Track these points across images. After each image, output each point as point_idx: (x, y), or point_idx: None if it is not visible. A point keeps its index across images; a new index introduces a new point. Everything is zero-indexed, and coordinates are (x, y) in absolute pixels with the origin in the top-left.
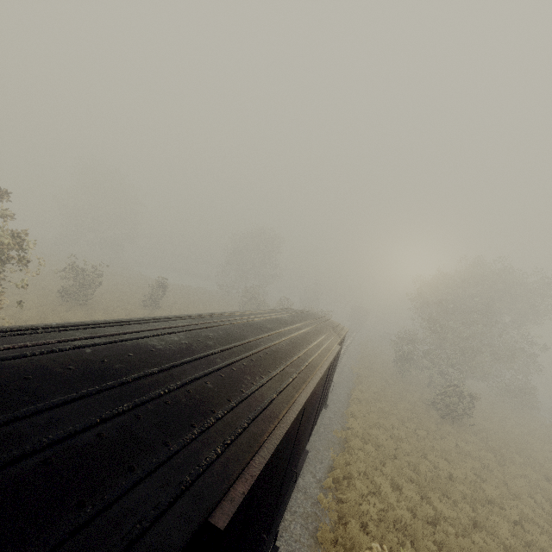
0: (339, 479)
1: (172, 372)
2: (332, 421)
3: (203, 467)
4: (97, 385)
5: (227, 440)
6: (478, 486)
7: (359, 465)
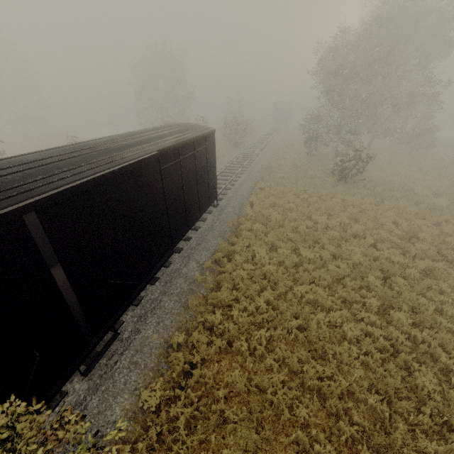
0: (220, 258)
1: None
2: (229, 214)
3: None
4: None
5: None
6: (349, 227)
7: (244, 242)
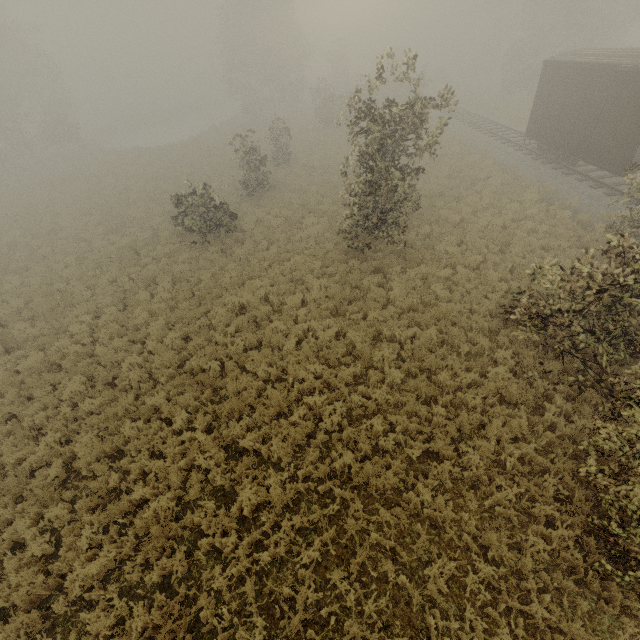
0: None
1: None
2: None
3: None
4: None
5: None
6: None
7: None
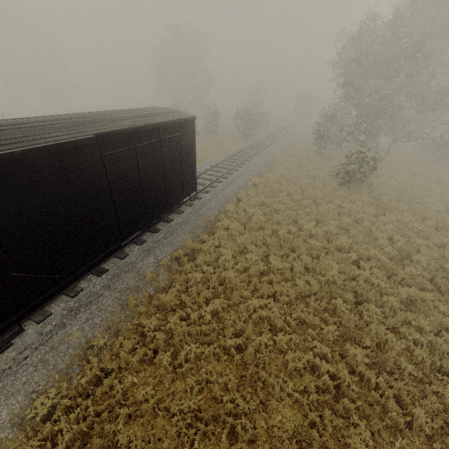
0: (181, 256)
1: None
2: (210, 209)
3: None
4: None
5: None
6: (336, 237)
7: (214, 241)
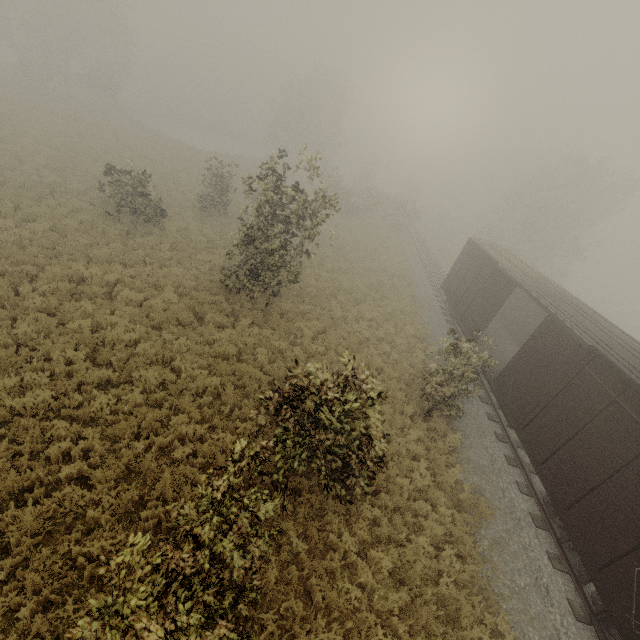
0: None
1: None
2: None
3: None
4: None
5: None
6: None
7: None
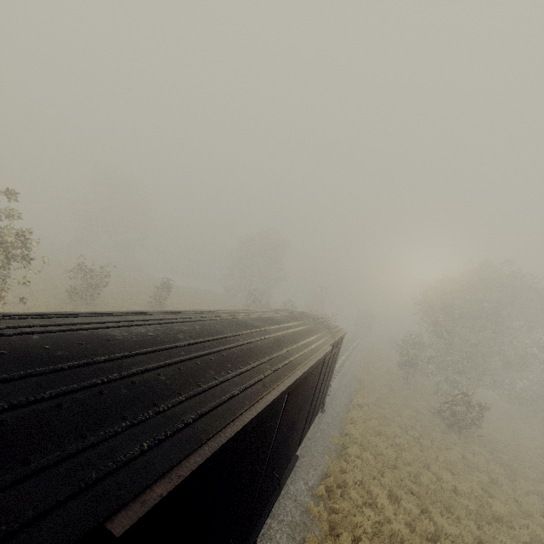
0: (332, 488)
1: (122, 362)
2: (330, 426)
3: (118, 463)
4: (25, 371)
5: (160, 435)
6: (485, 501)
7: (355, 473)
